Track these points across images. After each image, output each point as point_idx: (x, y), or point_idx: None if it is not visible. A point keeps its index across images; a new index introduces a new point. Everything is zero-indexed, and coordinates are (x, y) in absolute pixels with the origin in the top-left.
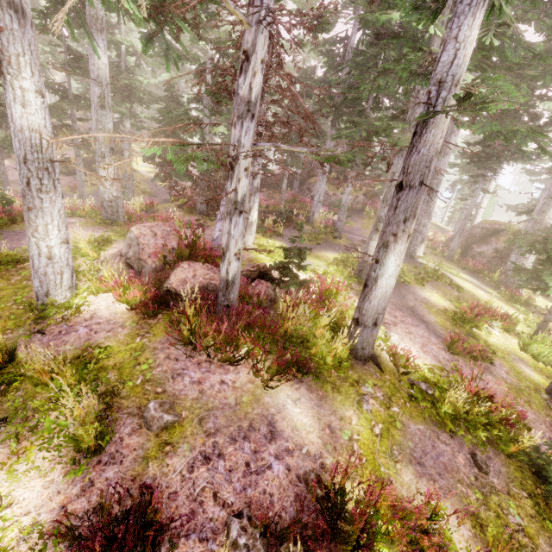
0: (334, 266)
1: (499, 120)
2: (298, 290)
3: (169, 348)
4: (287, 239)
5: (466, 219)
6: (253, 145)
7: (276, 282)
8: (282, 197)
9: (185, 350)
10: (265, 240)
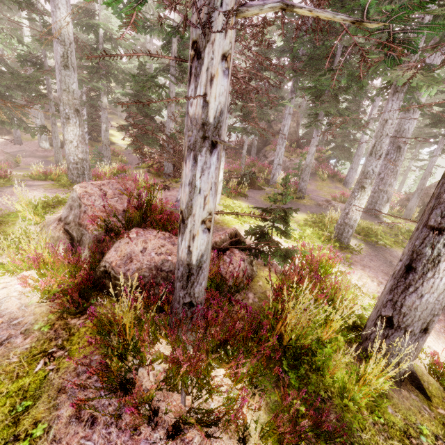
0: (309, 228)
1: None
2: (283, 263)
3: (85, 390)
4: (251, 199)
5: (425, 179)
6: (239, 5)
7: (253, 253)
8: (242, 162)
9: (114, 393)
10: (230, 200)
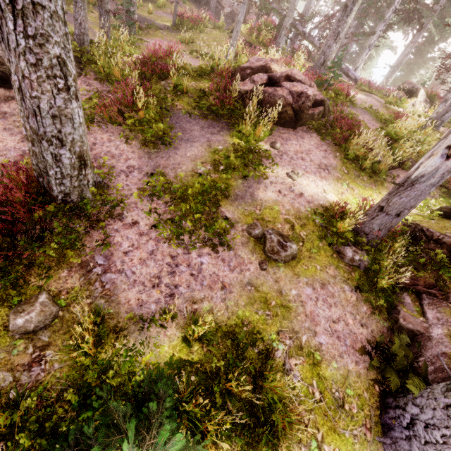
0: None
1: None
2: None
3: None
4: None
5: None
6: None
7: None
8: None
9: None
10: None
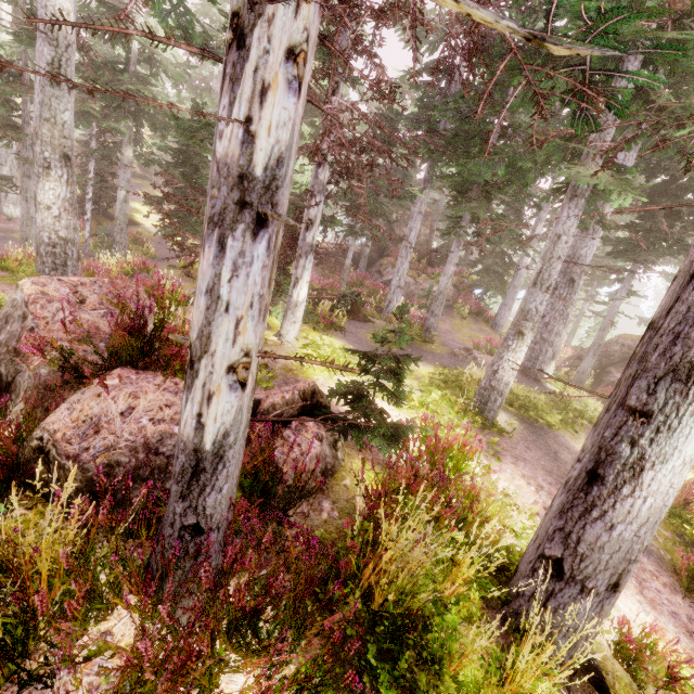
0: (437, 390)
1: (657, 197)
2: (388, 449)
3: None
4: (351, 336)
5: (604, 330)
6: None
7: (339, 427)
8: (344, 277)
9: None
10: (316, 335)
